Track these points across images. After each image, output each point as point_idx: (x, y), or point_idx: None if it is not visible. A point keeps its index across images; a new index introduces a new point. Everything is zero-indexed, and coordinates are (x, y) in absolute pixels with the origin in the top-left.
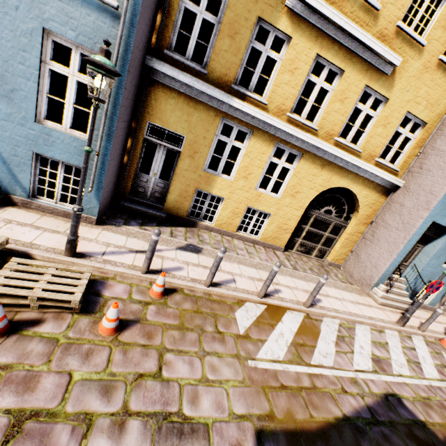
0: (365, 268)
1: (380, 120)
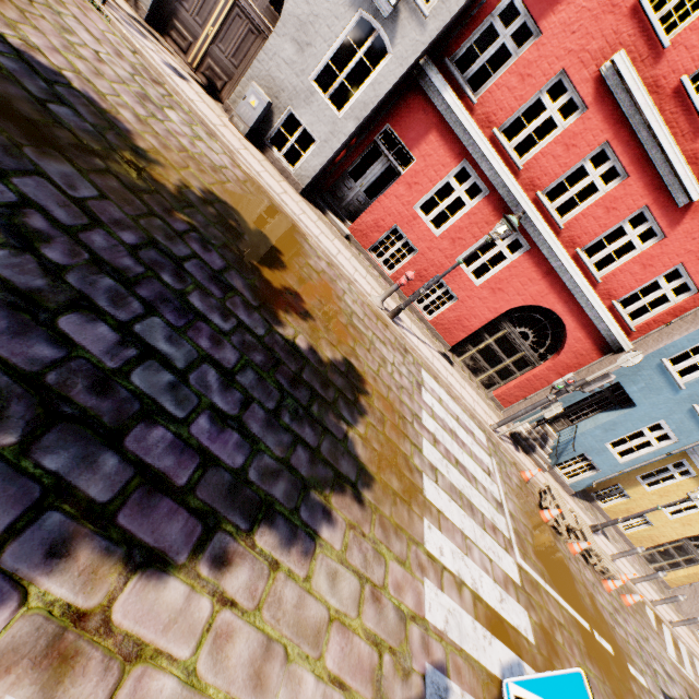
0: None
1: None
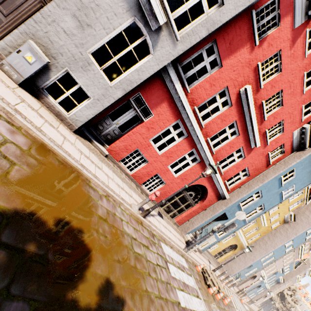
0: (229, 269)
1: (254, 233)
